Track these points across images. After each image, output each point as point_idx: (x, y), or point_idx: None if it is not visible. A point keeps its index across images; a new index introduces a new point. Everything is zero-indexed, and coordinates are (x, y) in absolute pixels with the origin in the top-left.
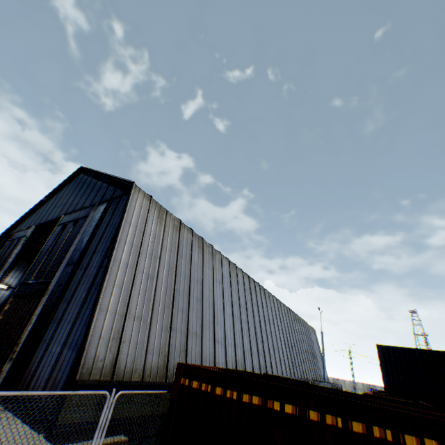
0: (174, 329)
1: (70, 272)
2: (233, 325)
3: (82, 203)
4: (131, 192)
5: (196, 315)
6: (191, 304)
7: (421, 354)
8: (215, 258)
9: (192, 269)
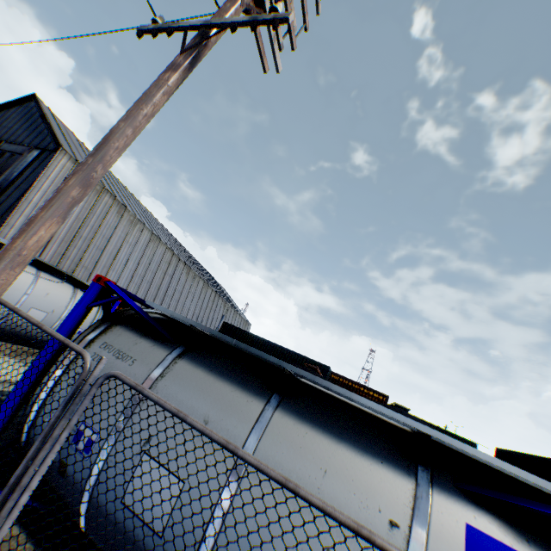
0: (67, 257)
1: None
2: (132, 278)
3: (24, 138)
4: (57, 154)
5: (93, 257)
6: (91, 249)
7: (242, 332)
8: (135, 226)
9: (102, 226)
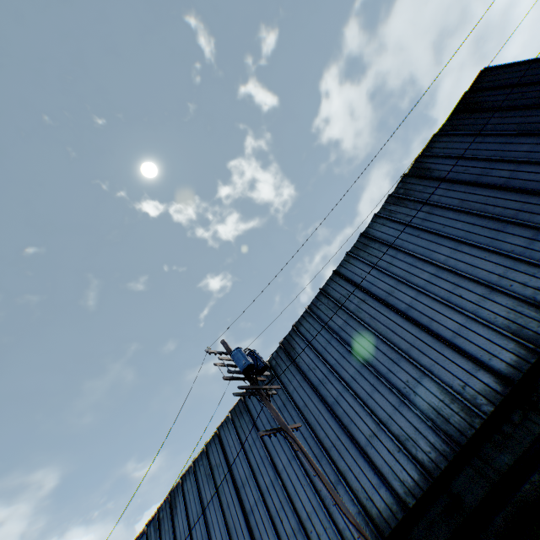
0: None
1: None
2: None
3: None
4: None
5: None
6: None
7: None
8: None
9: None
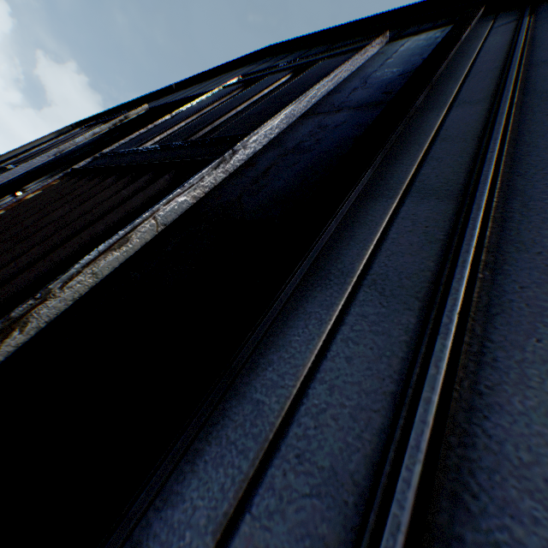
0: None
1: (351, 120)
2: None
3: None
4: None
5: None
6: None
7: None
8: None
9: None
